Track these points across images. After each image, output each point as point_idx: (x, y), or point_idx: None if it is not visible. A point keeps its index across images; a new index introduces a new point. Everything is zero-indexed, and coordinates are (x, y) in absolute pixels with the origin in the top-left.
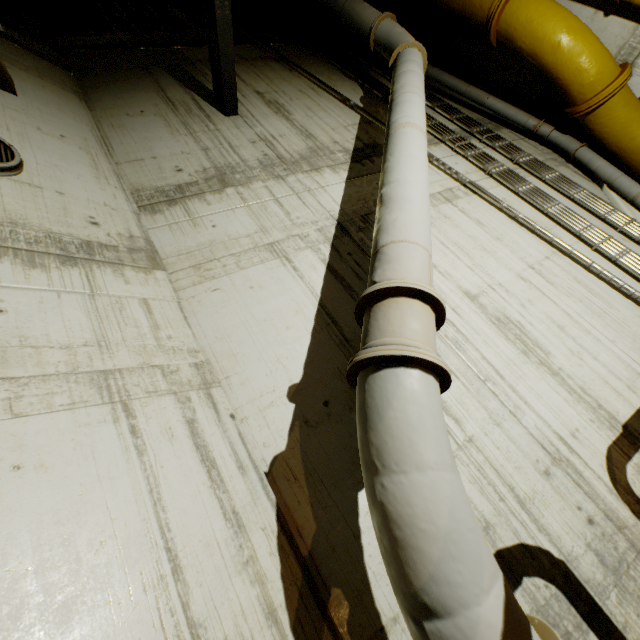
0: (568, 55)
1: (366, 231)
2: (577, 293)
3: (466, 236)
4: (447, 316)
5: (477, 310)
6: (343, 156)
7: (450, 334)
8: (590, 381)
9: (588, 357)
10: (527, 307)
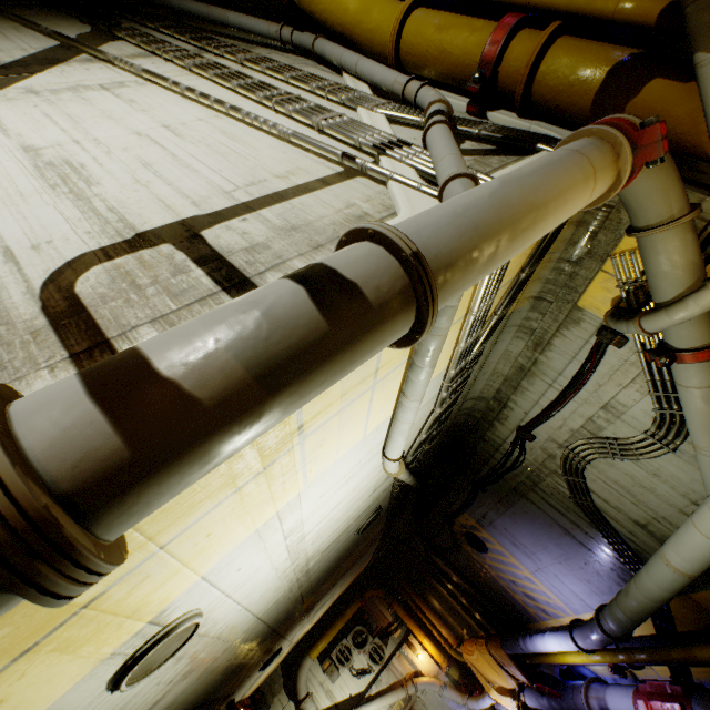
0: None
1: None
2: (212, 141)
3: (95, 110)
4: None
5: (24, 158)
6: None
7: None
8: (135, 202)
9: (160, 184)
10: (115, 153)
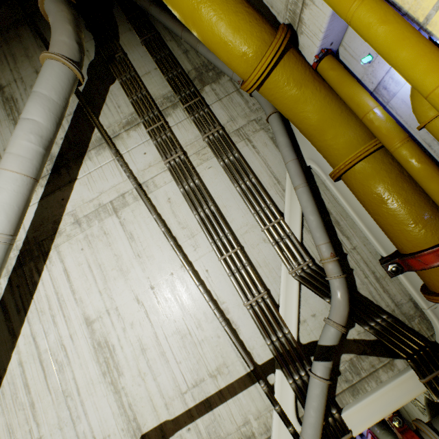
0: (205, 33)
1: (37, 260)
2: (177, 313)
3: (112, 255)
4: (64, 342)
5: (88, 335)
6: (46, 166)
7: (60, 358)
8: (140, 398)
9: (150, 378)
10: (127, 331)
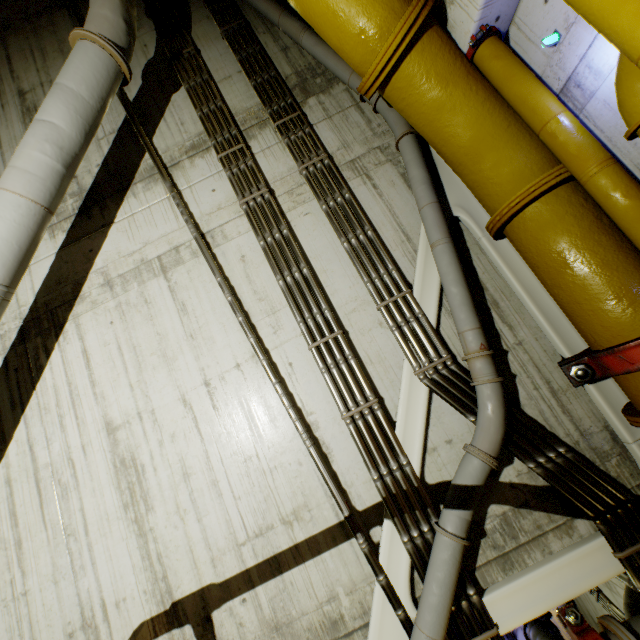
0: None
1: (46, 334)
2: (241, 425)
3: (154, 334)
4: (73, 455)
5: (107, 448)
6: (73, 204)
7: (65, 478)
8: (175, 547)
9: (193, 517)
10: (165, 445)
